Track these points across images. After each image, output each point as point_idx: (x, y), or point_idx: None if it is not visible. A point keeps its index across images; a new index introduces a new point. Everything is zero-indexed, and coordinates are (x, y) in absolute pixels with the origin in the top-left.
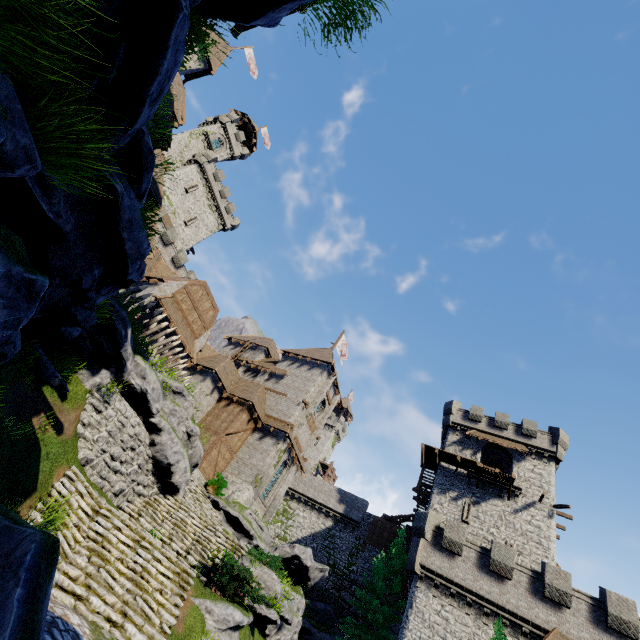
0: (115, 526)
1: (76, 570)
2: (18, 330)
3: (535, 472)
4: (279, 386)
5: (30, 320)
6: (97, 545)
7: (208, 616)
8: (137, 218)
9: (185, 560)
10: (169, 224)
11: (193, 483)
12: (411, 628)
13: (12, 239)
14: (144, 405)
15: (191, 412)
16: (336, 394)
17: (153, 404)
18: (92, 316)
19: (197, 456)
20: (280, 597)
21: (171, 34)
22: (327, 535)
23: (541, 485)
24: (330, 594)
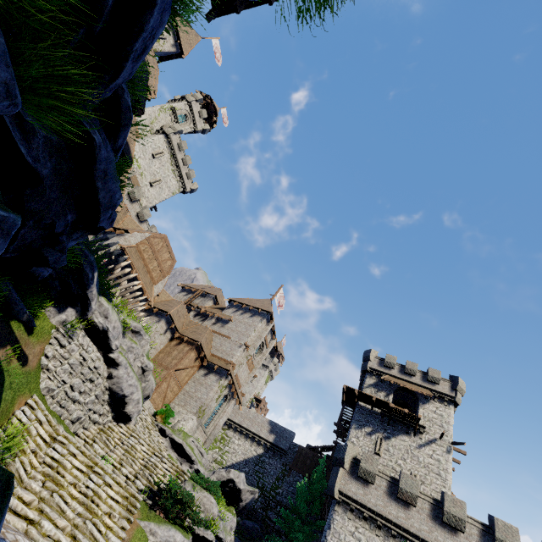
0: (70, 452)
1: (30, 495)
2: None
3: (437, 413)
4: (224, 330)
5: (2, 258)
6: (52, 471)
7: (152, 538)
8: (112, 170)
9: (133, 484)
10: (136, 184)
11: (144, 412)
12: None
13: None
14: (105, 341)
15: (146, 349)
16: (273, 339)
17: (113, 341)
18: (62, 258)
19: (149, 389)
20: (217, 519)
21: None
22: (258, 461)
23: (442, 424)
24: (258, 513)
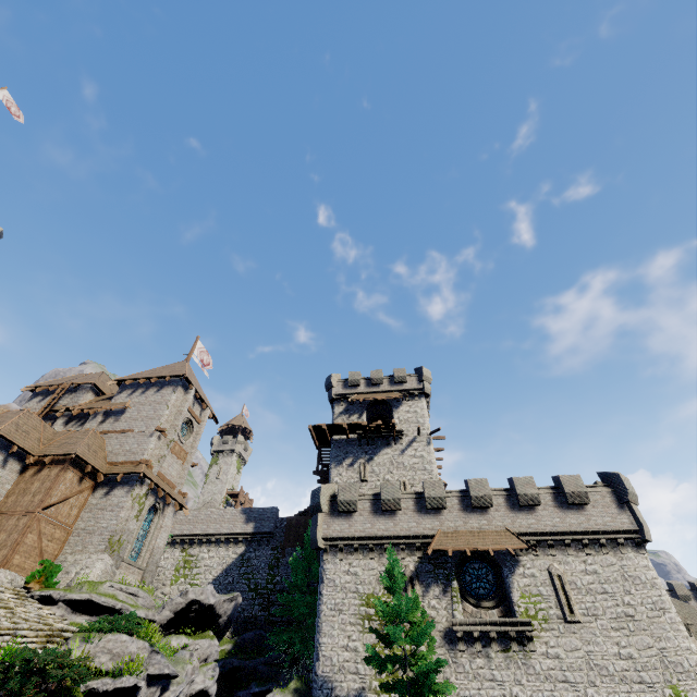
0: None
1: None
2: None
3: (411, 412)
4: (121, 423)
5: None
6: None
7: None
8: None
9: None
10: None
11: None
12: (326, 601)
13: None
14: None
15: None
16: (204, 409)
17: None
18: None
19: None
20: (136, 656)
21: None
22: (242, 562)
23: (418, 421)
24: (259, 618)
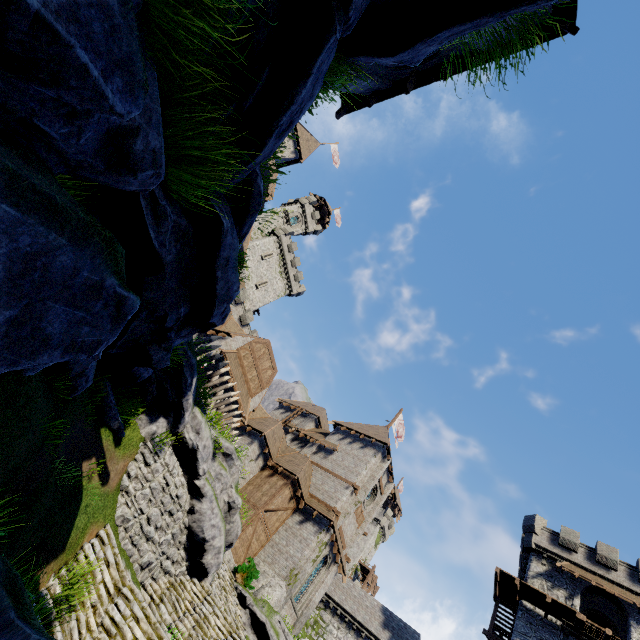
0: (134, 614)
1: None
2: (95, 362)
3: None
4: (327, 462)
5: (108, 354)
6: (109, 639)
7: None
8: (234, 258)
9: None
10: (242, 286)
11: (222, 566)
12: None
13: (115, 246)
14: (192, 463)
15: (236, 479)
16: (390, 482)
17: (201, 464)
18: (166, 358)
19: (233, 534)
20: None
21: (317, 60)
22: None
23: None
24: None
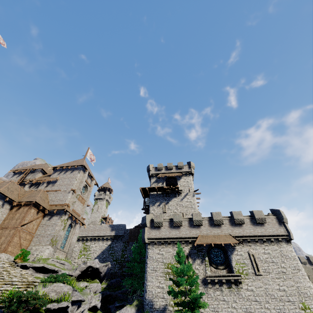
0: None
1: None
2: None
3: (186, 181)
4: (55, 187)
5: None
6: None
7: None
8: None
9: None
10: None
11: None
12: (149, 266)
13: None
14: None
15: None
16: (92, 180)
17: None
18: None
19: None
20: (67, 293)
21: None
22: (109, 248)
23: (188, 185)
24: (117, 273)
